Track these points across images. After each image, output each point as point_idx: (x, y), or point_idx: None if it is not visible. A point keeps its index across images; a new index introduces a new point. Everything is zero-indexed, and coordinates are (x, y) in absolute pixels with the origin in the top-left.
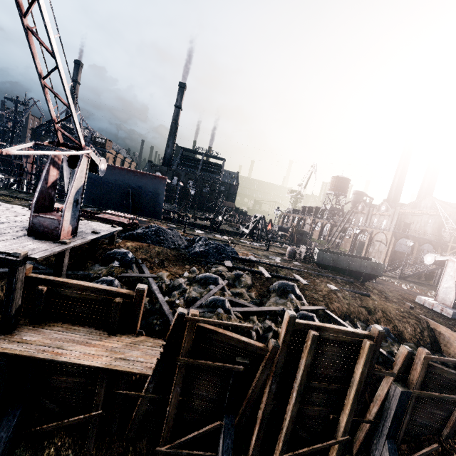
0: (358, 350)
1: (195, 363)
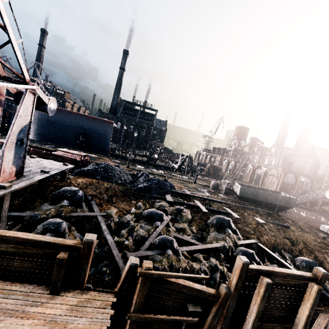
0: (301, 291)
1: (148, 318)
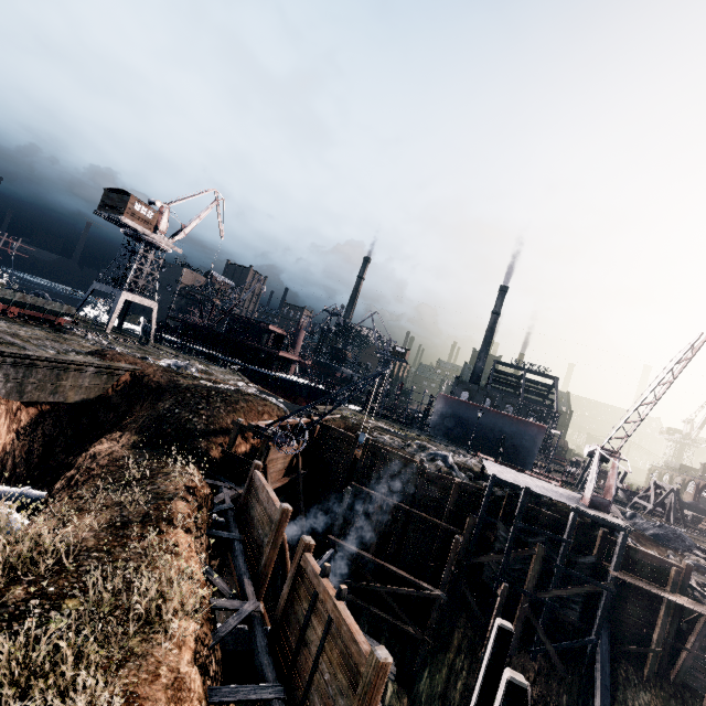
0: None
1: None
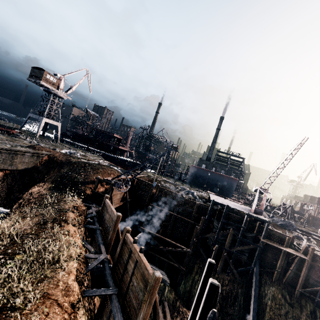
0: None
1: (313, 263)
